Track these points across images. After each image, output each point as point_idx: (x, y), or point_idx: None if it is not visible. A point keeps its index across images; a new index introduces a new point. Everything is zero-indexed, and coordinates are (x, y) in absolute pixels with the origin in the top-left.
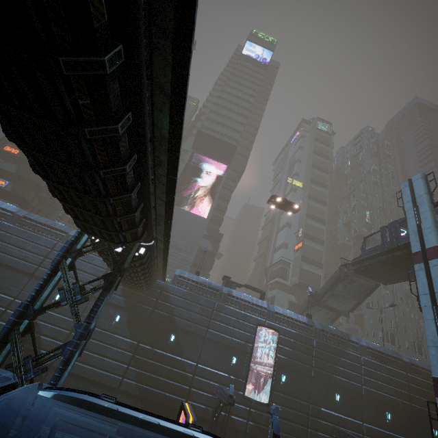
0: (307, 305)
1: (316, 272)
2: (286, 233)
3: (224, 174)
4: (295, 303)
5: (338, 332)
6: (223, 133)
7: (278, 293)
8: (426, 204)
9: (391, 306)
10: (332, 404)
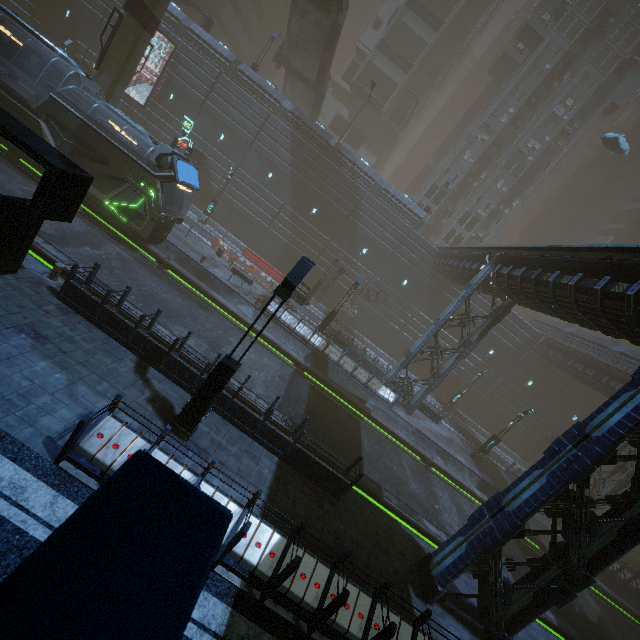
0: (276, 65)
1: (393, 77)
2: None
3: None
4: (345, 121)
5: (264, 83)
6: None
7: (326, 99)
8: None
9: (371, 86)
10: (214, 141)
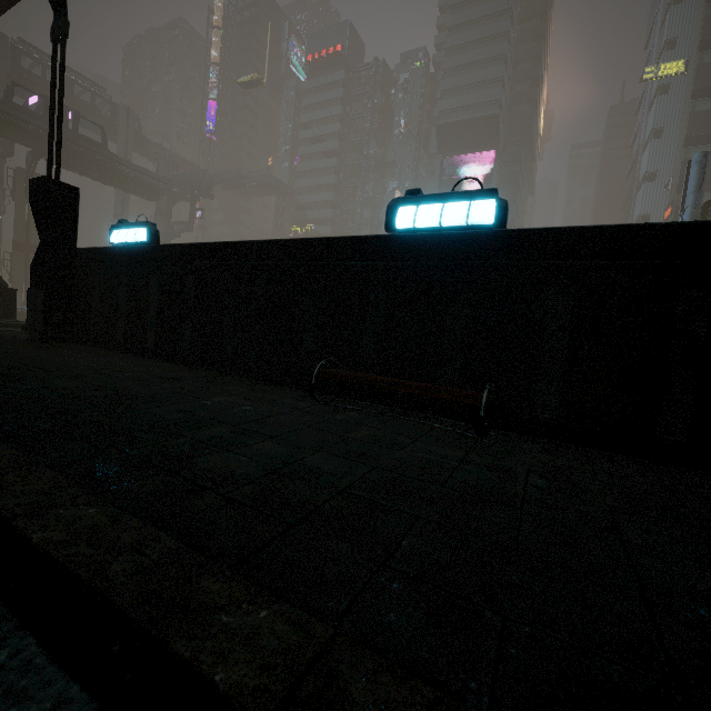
0: None
1: None
2: (643, 195)
3: (494, 169)
4: None
5: None
6: (472, 103)
7: None
8: (687, 212)
9: None
10: None
